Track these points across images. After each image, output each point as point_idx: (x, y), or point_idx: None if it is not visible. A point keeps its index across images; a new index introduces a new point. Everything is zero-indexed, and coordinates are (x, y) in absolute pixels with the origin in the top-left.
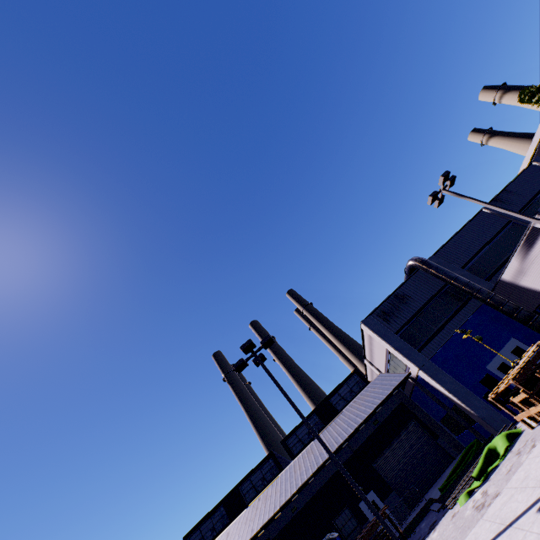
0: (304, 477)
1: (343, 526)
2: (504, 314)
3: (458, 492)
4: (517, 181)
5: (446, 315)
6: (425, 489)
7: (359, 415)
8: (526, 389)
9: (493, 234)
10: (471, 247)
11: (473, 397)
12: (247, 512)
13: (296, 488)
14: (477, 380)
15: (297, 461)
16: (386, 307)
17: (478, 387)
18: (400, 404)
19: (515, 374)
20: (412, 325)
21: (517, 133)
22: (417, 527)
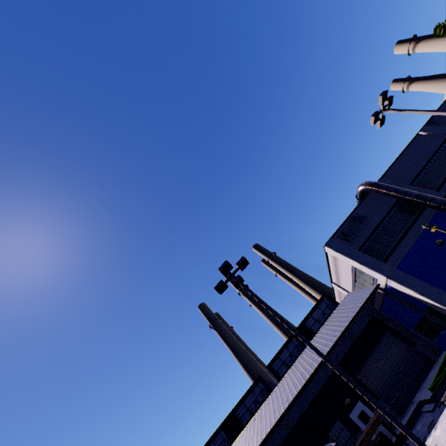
0: (293, 392)
1: (338, 438)
2: None
3: None
4: None
5: (404, 227)
6: (411, 395)
7: (336, 330)
8: None
9: (433, 152)
10: (415, 166)
11: None
12: (245, 432)
13: (288, 403)
14: None
15: (284, 381)
16: (345, 229)
17: None
18: (372, 318)
19: None
20: (372, 241)
21: (434, 75)
22: (412, 430)
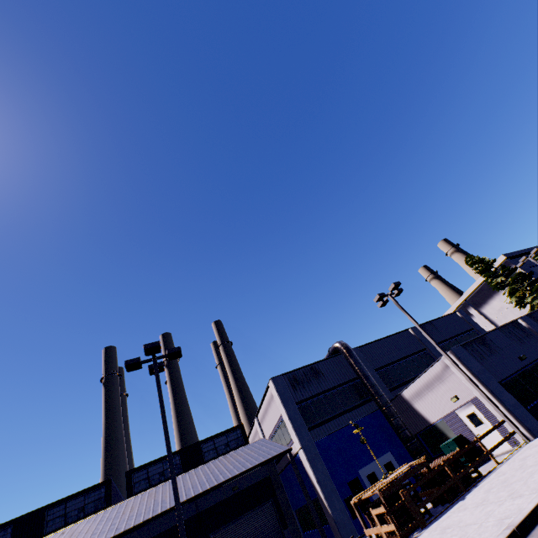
0: (130, 523)
1: None
2: (391, 426)
3: None
4: (441, 320)
5: (346, 406)
6: None
7: (224, 473)
8: (387, 504)
9: (409, 353)
10: (389, 355)
11: (336, 496)
12: None
13: (115, 533)
14: (346, 481)
15: (132, 501)
16: (300, 375)
17: (345, 488)
18: (267, 477)
19: (383, 485)
20: (314, 401)
21: (453, 286)
22: None
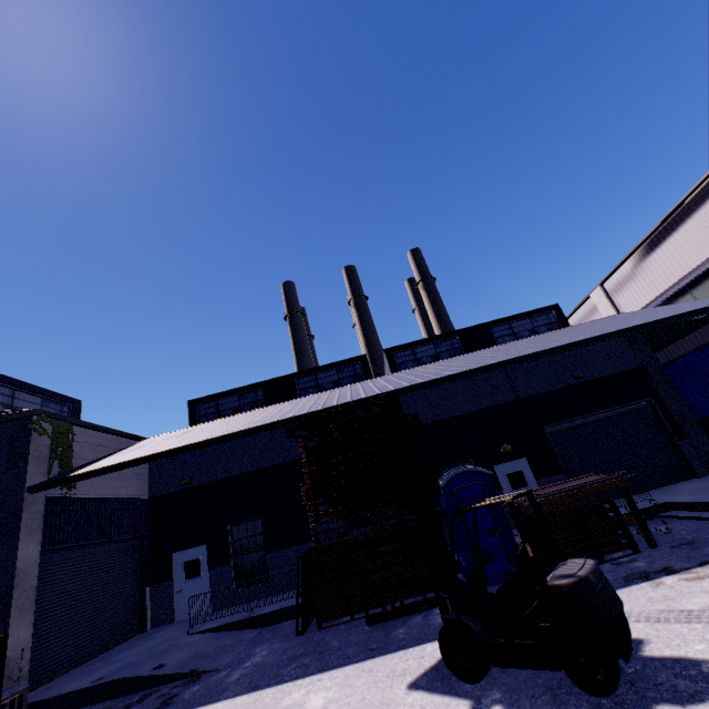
0: (459, 369)
1: None
2: None
3: None
4: None
5: None
6: (618, 494)
7: (608, 327)
8: None
9: None
10: None
11: None
12: (307, 398)
13: (442, 376)
14: None
15: (420, 368)
16: None
17: None
18: (637, 369)
19: None
20: None
21: None
22: None
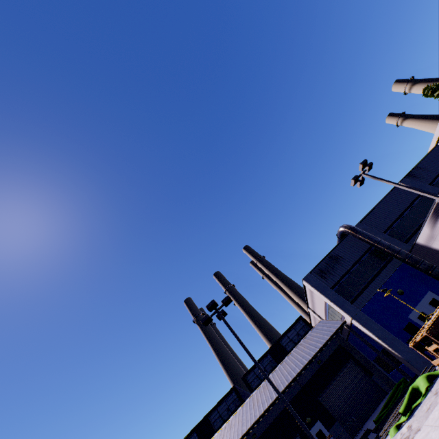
0: (261, 410)
1: None
2: (420, 271)
3: (389, 425)
4: (426, 159)
5: (373, 273)
6: (364, 420)
7: (305, 357)
8: (438, 340)
9: (408, 204)
10: (390, 215)
11: (398, 342)
12: (216, 438)
13: (255, 419)
14: (401, 328)
15: (255, 395)
16: (323, 266)
17: (402, 334)
18: (339, 346)
19: (428, 327)
20: (344, 281)
21: (426, 116)
22: None
